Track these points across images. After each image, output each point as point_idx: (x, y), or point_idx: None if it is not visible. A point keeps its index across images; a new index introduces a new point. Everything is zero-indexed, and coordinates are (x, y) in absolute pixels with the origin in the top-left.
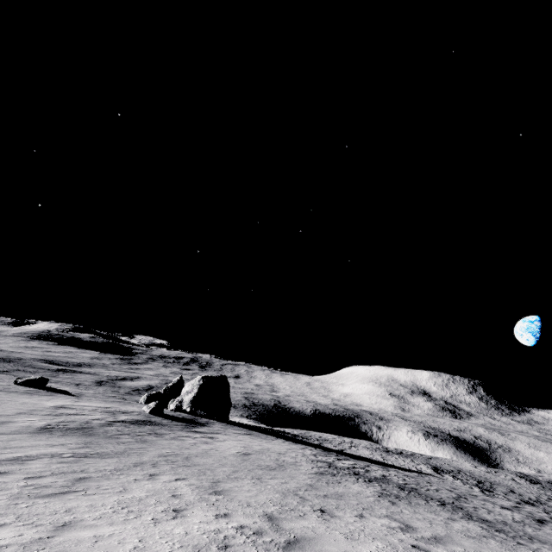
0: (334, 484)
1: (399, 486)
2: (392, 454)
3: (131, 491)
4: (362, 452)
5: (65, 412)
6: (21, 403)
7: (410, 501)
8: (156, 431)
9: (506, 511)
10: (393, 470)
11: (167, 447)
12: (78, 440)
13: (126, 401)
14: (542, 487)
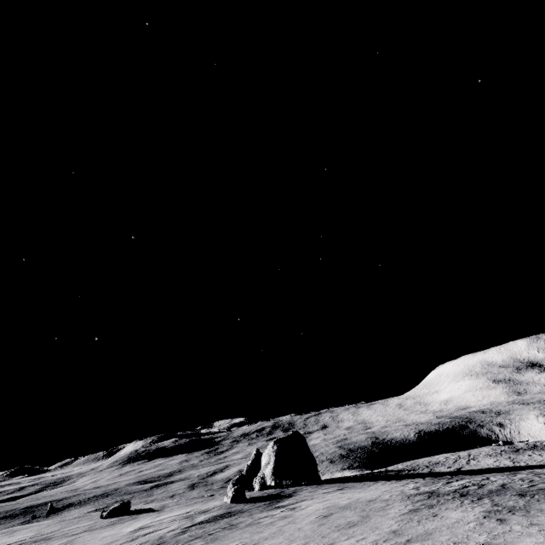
0: (427, 519)
1: (520, 492)
2: (522, 453)
3: None
4: (484, 462)
5: (142, 533)
6: (100, 538)
7: (528, 510)
8: (232, 522)
9: None
10: (527, 472)
11: (238, 538)
12: None
13: (210, 497)
14: None
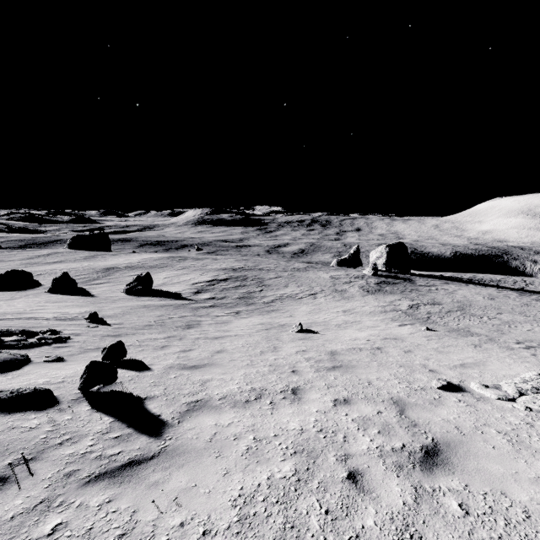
0: None
1: None
2: None
3: (499, 318)
4: None
5: (345, 281)
6: (316, 278)
7: None
8: (409, 288)
9: None
10: None
11: (441, 297)
12: (397, 296)
13: (337, 268)
14: None
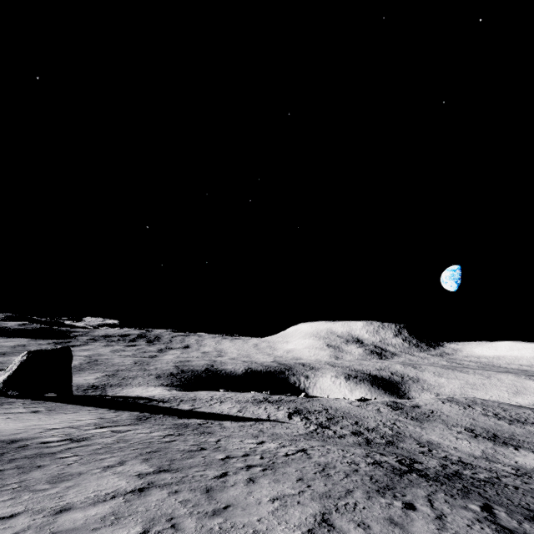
0: None
1: (15, 467)
2: (261, 404)
3: None
4: (221, 407)
5: None
6: None
7: None
8: None
9: (126, 480)
10: (215, 424)
11: None
12: None
13: None
14: (400, 413)
